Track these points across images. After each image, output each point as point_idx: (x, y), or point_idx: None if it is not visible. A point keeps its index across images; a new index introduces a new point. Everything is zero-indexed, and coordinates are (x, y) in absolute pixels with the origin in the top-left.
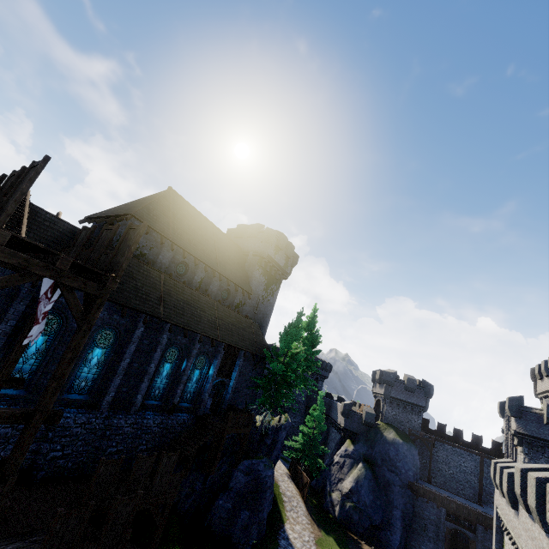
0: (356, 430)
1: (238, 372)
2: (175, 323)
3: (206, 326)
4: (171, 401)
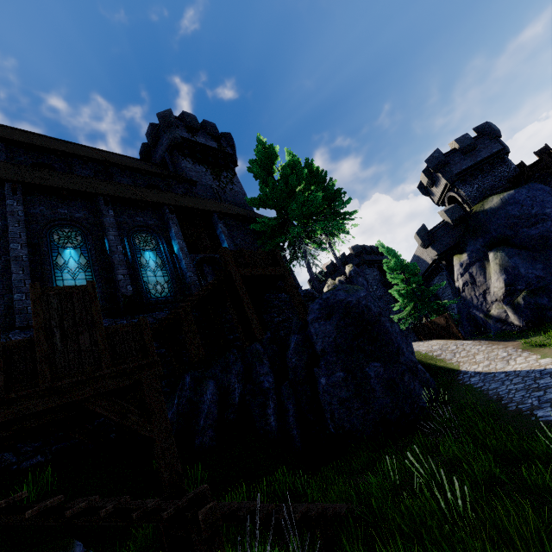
0: (453, 241)
1: (229, 241)
2: (19, 181)
3: (111, 192)
4: (119, 296)
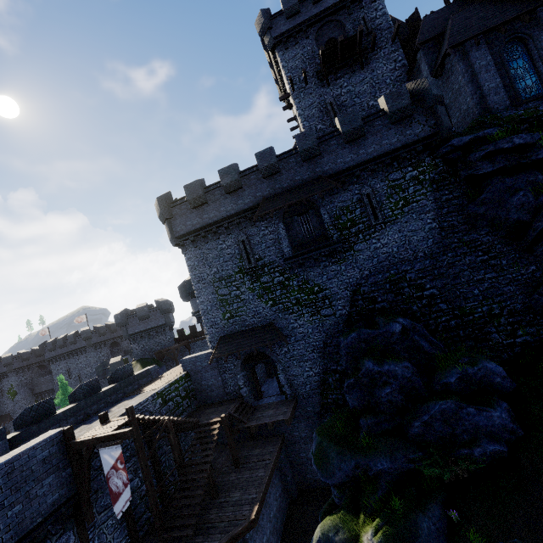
0: None
1: None
2: None
3: None
4: None
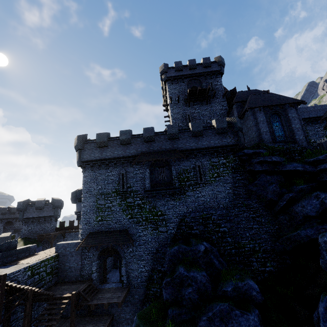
0: None
1: None
2: None
3: None
4: None
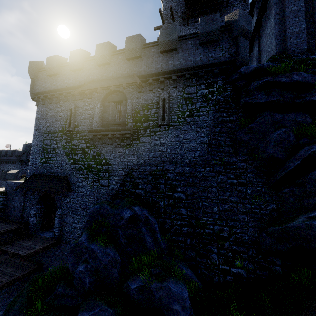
0: None
1: None
2: None
3: None
4: None
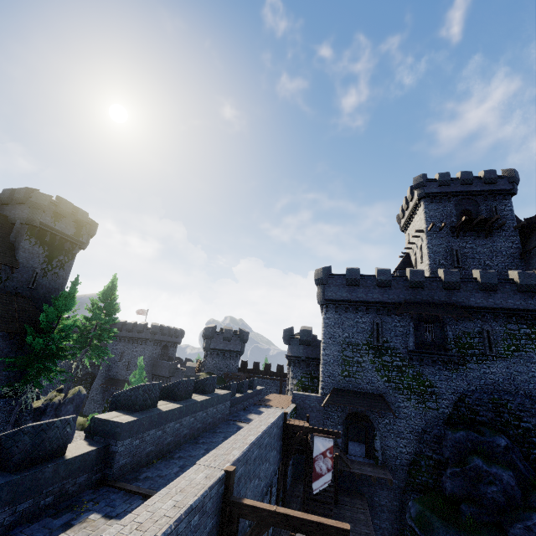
0: None
1: None
2: None
3: None
4: None
